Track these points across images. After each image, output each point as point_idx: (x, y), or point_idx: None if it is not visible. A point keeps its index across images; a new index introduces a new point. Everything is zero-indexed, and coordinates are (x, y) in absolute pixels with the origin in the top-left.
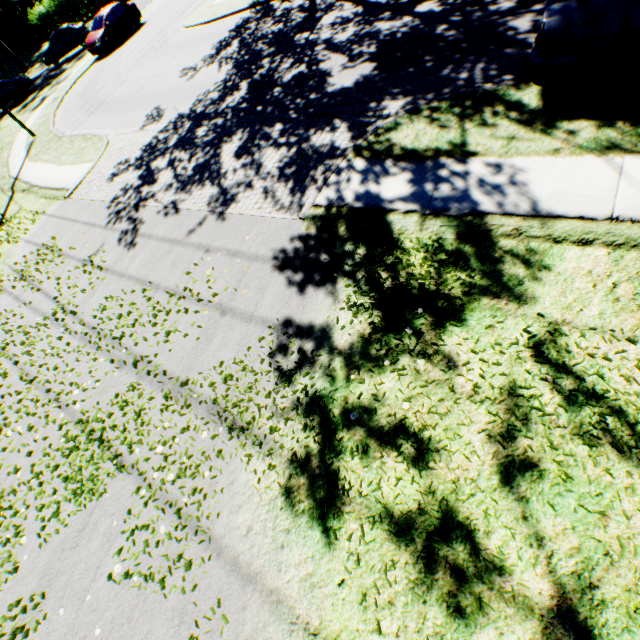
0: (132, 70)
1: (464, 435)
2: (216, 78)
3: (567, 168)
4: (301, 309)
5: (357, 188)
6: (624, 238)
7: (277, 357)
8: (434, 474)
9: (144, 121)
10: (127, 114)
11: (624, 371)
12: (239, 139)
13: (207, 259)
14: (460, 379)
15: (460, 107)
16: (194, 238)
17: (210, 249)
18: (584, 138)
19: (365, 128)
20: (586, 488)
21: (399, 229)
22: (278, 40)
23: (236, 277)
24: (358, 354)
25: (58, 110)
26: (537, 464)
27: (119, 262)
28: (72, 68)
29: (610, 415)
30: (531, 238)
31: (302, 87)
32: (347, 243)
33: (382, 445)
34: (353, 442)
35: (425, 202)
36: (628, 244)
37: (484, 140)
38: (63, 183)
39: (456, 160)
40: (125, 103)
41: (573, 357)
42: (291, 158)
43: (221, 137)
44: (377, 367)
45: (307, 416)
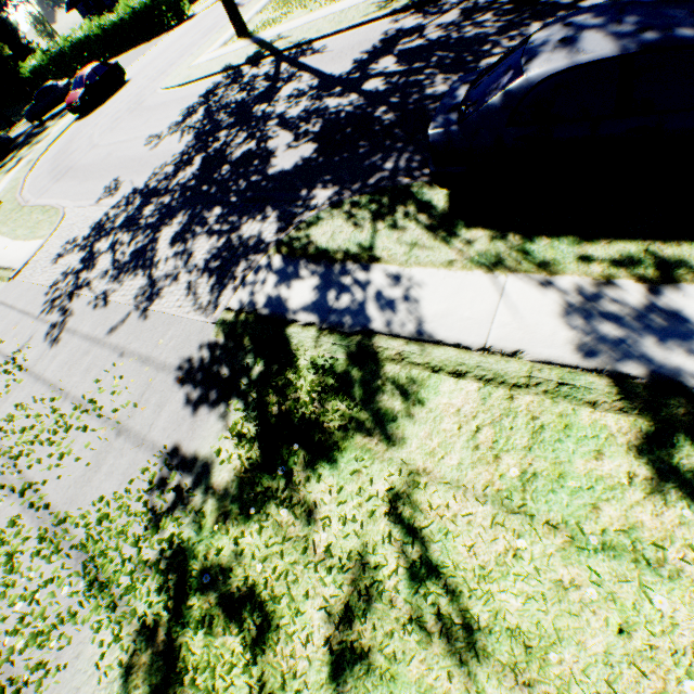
0: (105, 133)
1: (307, 610)
2: (176, 149)
3: (457, 284)
4: (191, 434)
5: (269, 291)
6: (493, 373)
7: (156, 494)
8: (269, 660)
9: (102, 193)
10: (89, 184)
11: (469, 539)
12: (179, 223)
13: (119, 365)
14: (317, 536)
15: (377, 203)
16: (114, 337)
17: (125, 352)
18: (477, 250)
19: (292, 219)
20: (408, 691)
21: (297, 344)
22: (239, 110)
23: (141, 389)
24: (230, 496)
25: (30, 174)
26: (368, 655)
27: (40, 361)
28: (54, 126)
29: (444, 596)
30: (413, 364)
31: (248, 166)
32: (249, 356)
33: (229, 617)
34: (201, 612)
35: (325, 314)
36: (497, 380)
37: (390, 244)
38: (11, 261)
39: (362, 266)
40: (90, 171)
41: (425, 517)
42: (219, 249)
43: (164, 219)
44: (244, 514)
45: (167, 573)
